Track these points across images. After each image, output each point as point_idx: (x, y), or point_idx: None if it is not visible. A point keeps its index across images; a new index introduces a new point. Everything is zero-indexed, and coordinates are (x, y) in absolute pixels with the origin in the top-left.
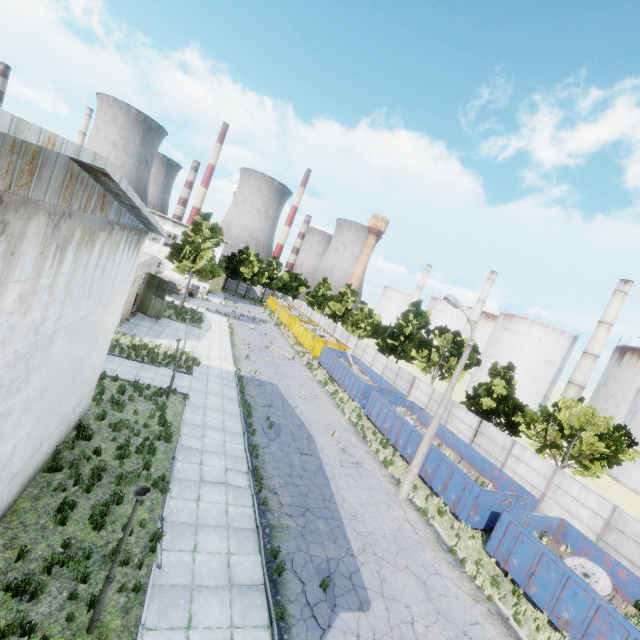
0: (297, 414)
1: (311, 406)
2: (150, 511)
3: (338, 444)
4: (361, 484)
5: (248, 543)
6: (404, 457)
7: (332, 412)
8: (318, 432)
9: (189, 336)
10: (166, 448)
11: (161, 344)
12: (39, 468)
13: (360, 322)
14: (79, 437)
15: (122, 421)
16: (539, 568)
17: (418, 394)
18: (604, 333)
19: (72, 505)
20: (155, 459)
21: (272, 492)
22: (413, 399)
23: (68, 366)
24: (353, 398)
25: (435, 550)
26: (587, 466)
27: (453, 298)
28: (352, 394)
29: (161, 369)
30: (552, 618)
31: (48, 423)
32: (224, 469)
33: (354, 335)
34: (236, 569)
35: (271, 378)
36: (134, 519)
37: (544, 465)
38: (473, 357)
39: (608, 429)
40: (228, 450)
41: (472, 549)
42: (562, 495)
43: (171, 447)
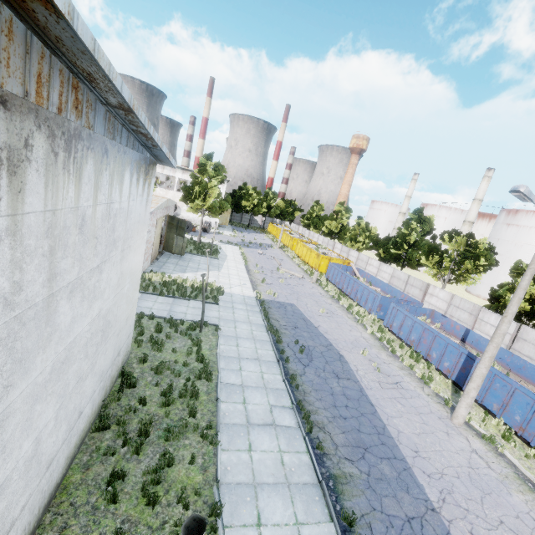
0: (322, 333)
1: (332, 323)
2: (203, 471)
3: (370, 362)
4: (409, 408)
5: (315, 505)
6: (441, 371)
7: (353, 327)
8: (347, 351)
9: (210, 267)
10: (208, 387)
11: (187, 278)
12: (86, 430)
13: (358, 236)
14: (124, 385)
15: (162, 362)
16: None
17: (434, 301)
18: None
19: (122, 474)
20: (199, 402)
21: (322, 430)
22: (428, 306)
23: (90, 326)
24: (369, 310)
25: (521, 491)
26: None
27: (526, 189)
28: (367, 307)
29: (191, 302)
30: None
31: (82, 390)
32: (268, 407)
33: (353, 249)
34: None
35: (288, 299)
36: (188, 484)
37: None
38: (490, 258)
39: None
40: (267, 382)
41: None
42: None
43: (212, 386)
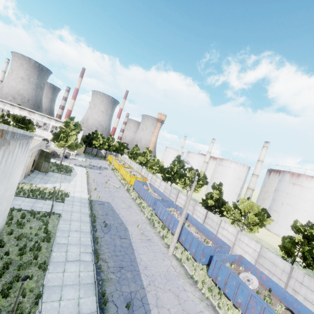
0: (120, 217)
1: (127, 212)
2: (36, 282)
3: (140, 230)
4: (150, 250)
5: (90, 291)
6: (172, 233)
7: (138, 214)
8: (130, 225)
9: (64, 181)
10: (47, 245)
11: (47, 187)
12: None
13: (153, 166)
14: None
15: (22, 234)
16: (228, 280)
17: (180, 200)
18: (260, 165)
19: None
20: (41, 252)
21: (104, 261)
22: (178, 203)
23: None
24: (149, 205)
25: (184, 278)
26: (251, 228)
27: (186, 160)
28: (149, 203)
29: (47, 201)
30: (234, 303)
31: None
32: (79, 253)
33: (151, 172)
34: (82, 306)
35: (107, 199)
36: (27, 288)
37: (233, 230)
38: (204, 180)
39: (259, 211)
40: (82, 242)
41: (201, 275)
42: (241, 243)
43: (50, 244)
